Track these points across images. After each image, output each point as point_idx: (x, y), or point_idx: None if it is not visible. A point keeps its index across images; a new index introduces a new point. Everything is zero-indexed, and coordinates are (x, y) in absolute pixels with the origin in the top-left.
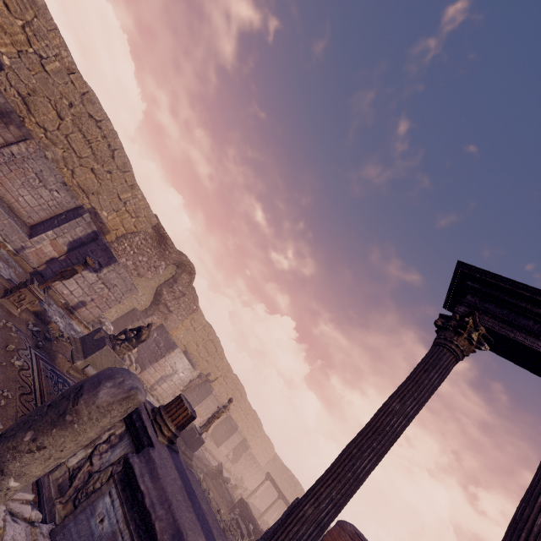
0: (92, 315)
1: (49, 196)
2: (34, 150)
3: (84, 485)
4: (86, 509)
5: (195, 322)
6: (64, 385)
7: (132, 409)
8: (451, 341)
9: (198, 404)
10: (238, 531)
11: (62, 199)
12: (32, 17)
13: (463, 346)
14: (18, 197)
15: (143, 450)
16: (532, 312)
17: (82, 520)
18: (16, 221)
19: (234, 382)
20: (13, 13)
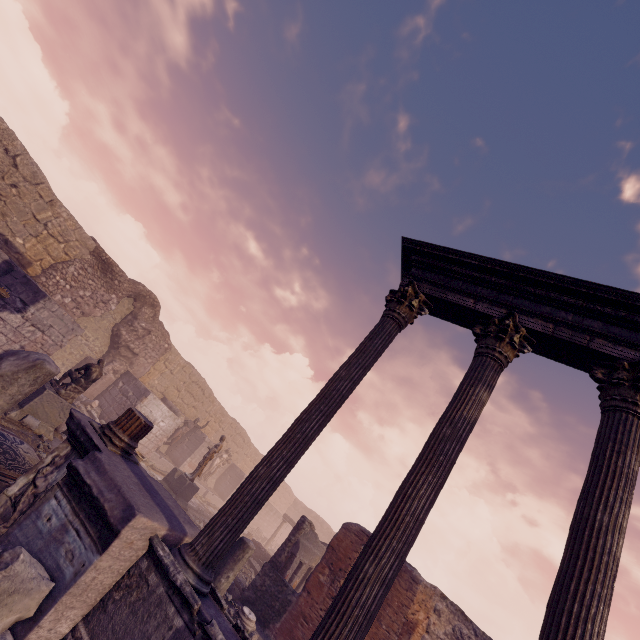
0: None
1: None
2: None
3: (30, 507)
4: (31, 515)
5: (171, 363)
6: None
7: (42, 379)
8: (394, 310)
9: (190, 455)
10: (252, 570)
11: None
12: None
13: (405, 313)
14: None
15: (88, 455)
16: (461, 274)
17: (27, 524)
18: None
19: (232, 427)
20: None
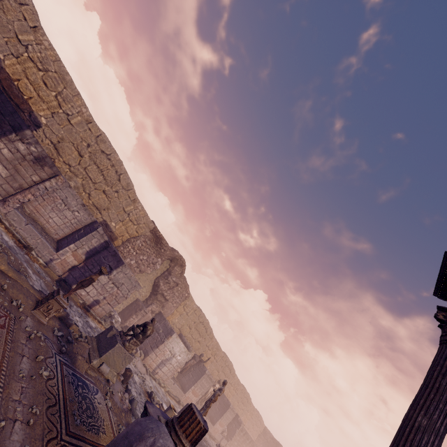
0: (104, 311)
1: (71, 216)
2: (61, 183)
3: None
4: None
5: (187, 307)
6: (83, 388)
7: None
8: None
9: (193, 384)
10: None
11: (82, 217)
12: (62, 88)
13: None
14: (48, 219)
15: None
16: None
17: None
18: (46, 239)
19: (223, 359)
20: (50, 87)
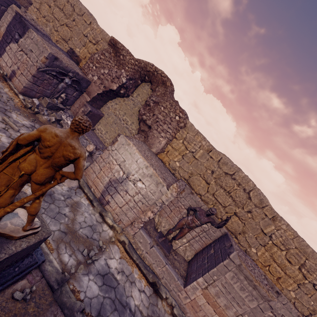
0: (22, 84)
1: None
2: None
3: None
4: None
5: (190, 143)
6: None
7: None
8: None
9: (202, 274)
10: None
11: None
12: None
13: None
14: None
15: None
16: None
17: None
18: None
19: None
20: None
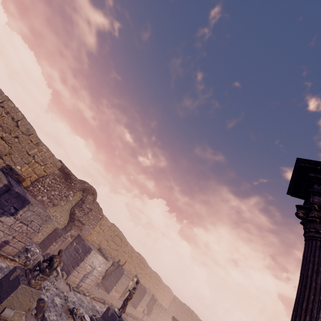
0: (16, 249)
1: None
2: None
3: None
4: None
5: (103, 226)
6: None
7: None
8: None
9: (115, 284)
10: None
11: None
12: None
13: None
14: None
15: None
16: None
17: None
18: None
19: (138, 258)
20: None
